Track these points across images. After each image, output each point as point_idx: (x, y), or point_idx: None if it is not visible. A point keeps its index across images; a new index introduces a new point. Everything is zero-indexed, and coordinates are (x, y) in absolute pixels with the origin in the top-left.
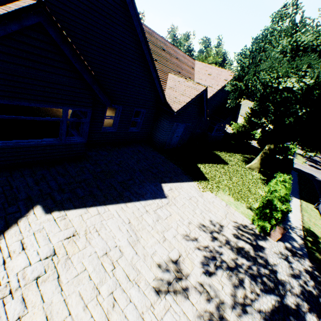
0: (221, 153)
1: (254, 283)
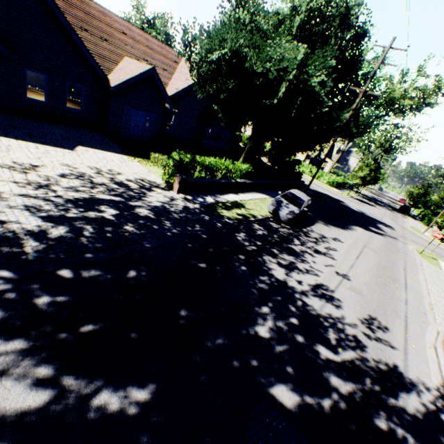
0: None
1: (108, 192)
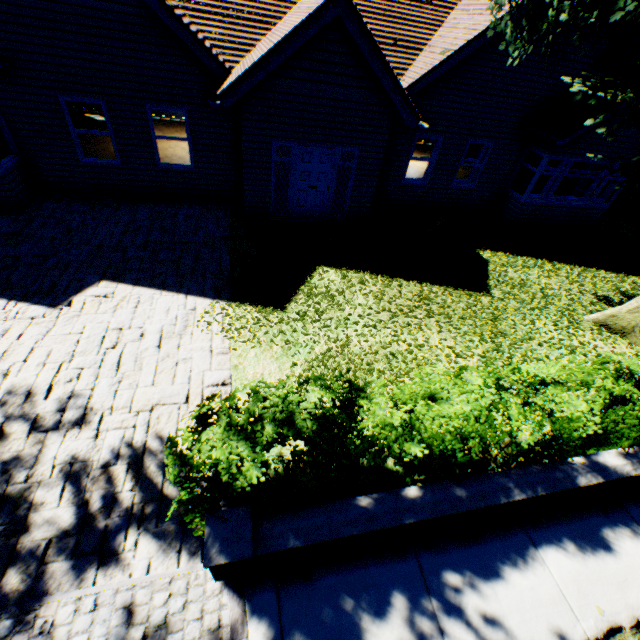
0: (515, 260)
1: None
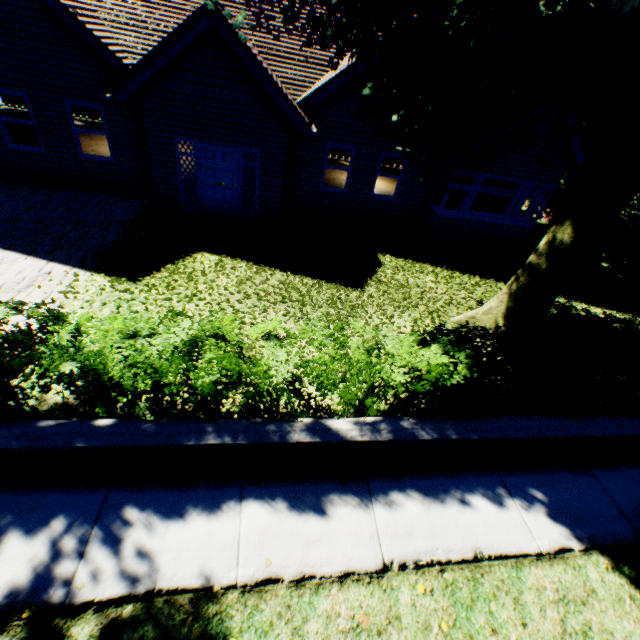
0: (413, 266)
1: None
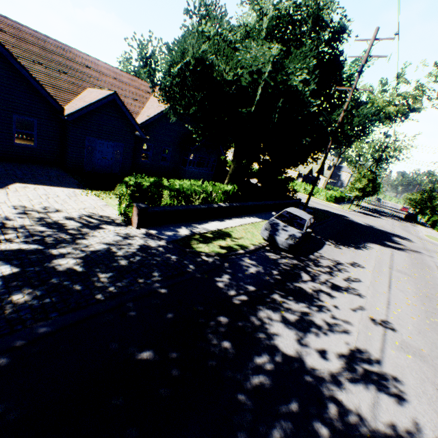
0: None
1: (22, 237)
